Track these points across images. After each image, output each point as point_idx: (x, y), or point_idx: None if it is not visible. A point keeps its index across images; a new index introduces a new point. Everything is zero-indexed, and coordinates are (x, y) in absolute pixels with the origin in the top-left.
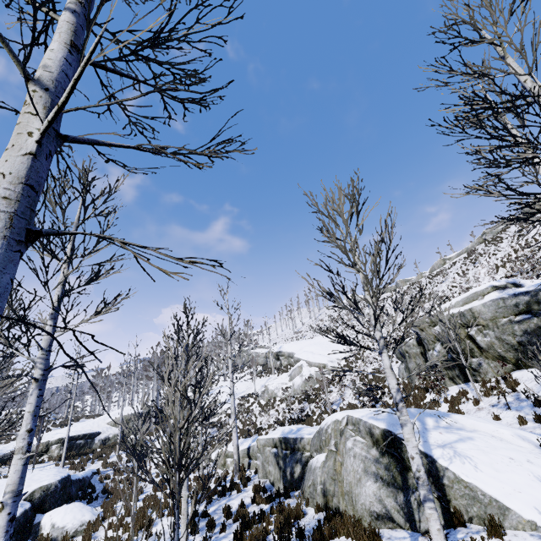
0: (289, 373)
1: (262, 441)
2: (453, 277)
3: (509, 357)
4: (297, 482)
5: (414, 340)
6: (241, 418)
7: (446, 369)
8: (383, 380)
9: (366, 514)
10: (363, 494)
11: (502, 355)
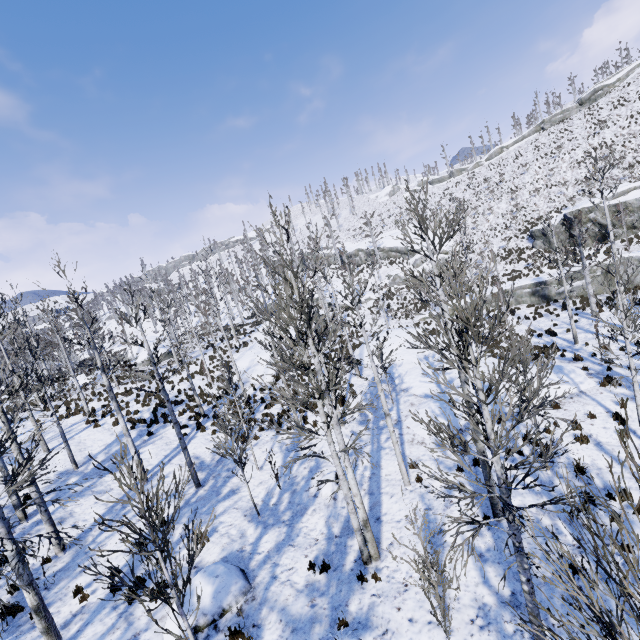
0: (412, 262)
1: (512, 289)
2: (534, 170)
3: (639, 226)
4: (553, 297)
5: (559, 223)
6: (398, 298)
7: (591, 238)
8: (523, 253)
9: (639, 284)
10: (637, 279)
11: (635, 226)
